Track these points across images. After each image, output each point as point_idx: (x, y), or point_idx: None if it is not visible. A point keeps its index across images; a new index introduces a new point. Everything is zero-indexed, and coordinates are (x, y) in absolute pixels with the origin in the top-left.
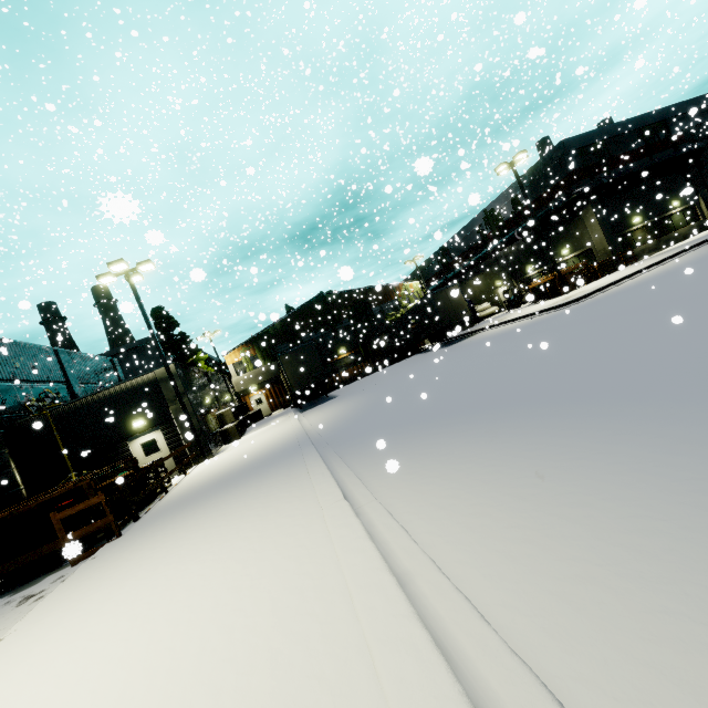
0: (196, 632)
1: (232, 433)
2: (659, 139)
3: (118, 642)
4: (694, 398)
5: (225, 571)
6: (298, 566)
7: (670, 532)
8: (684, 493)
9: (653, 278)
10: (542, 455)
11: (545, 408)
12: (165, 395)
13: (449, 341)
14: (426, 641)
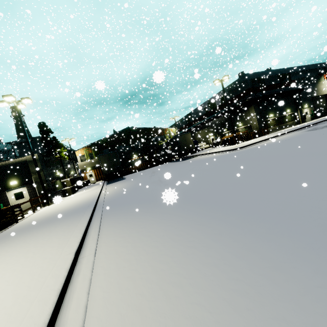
0: None
1: (68, 191)
2: (286, 81)
3: None
4: (260, 218)
5: None
6: (11, 306)
7: (208, 325)
8: (228, 291)
9: (271, 143)
10: (181, 240)
11: (198, 208)
12: (30, 169)
13: (184, 158)
14: None
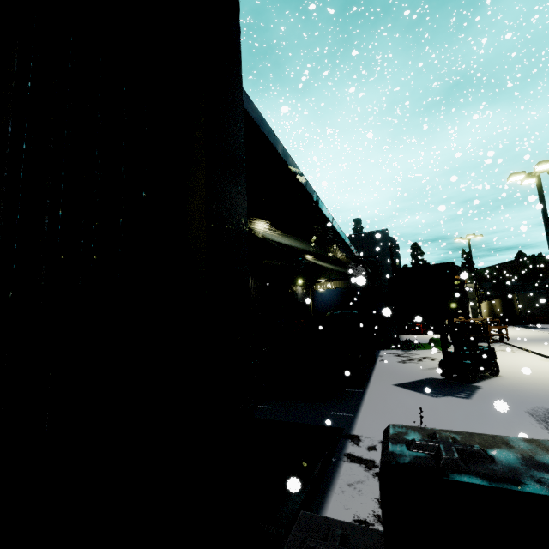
0: None
1: None
2: None
3: None
4: None
5: None
6: None
7: None
8: None
9: None
10: None
11: None
12: (468, 296)
13: None
14: None
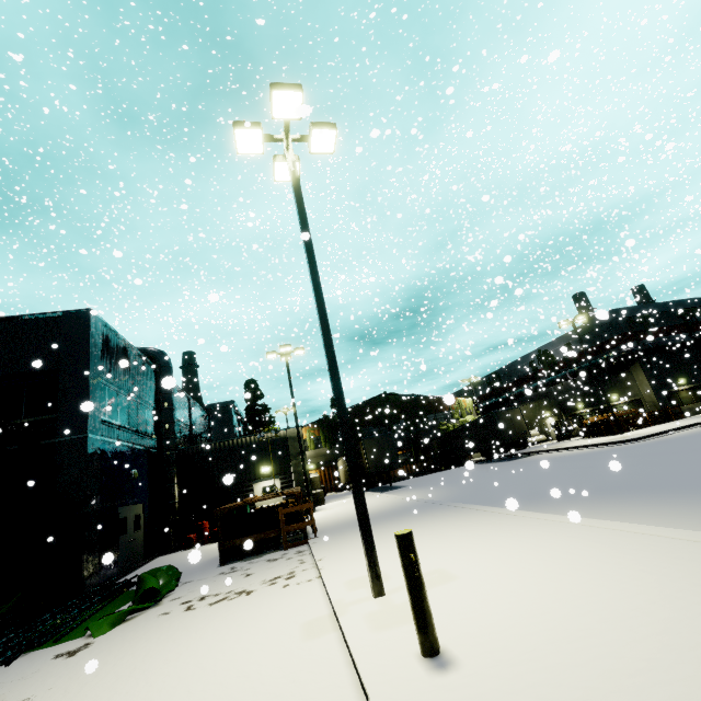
0: (503, 538)
1: (320, 497)
2: (697, 320)
3: (447, 546)
4: None
5: (482, 531)
6: (540, 525)
7: None
8: None
9: None
10: (657, 503)
11: (646, 490)
12: (290, 450)
13: (504, 457)
14: (643, 524)
